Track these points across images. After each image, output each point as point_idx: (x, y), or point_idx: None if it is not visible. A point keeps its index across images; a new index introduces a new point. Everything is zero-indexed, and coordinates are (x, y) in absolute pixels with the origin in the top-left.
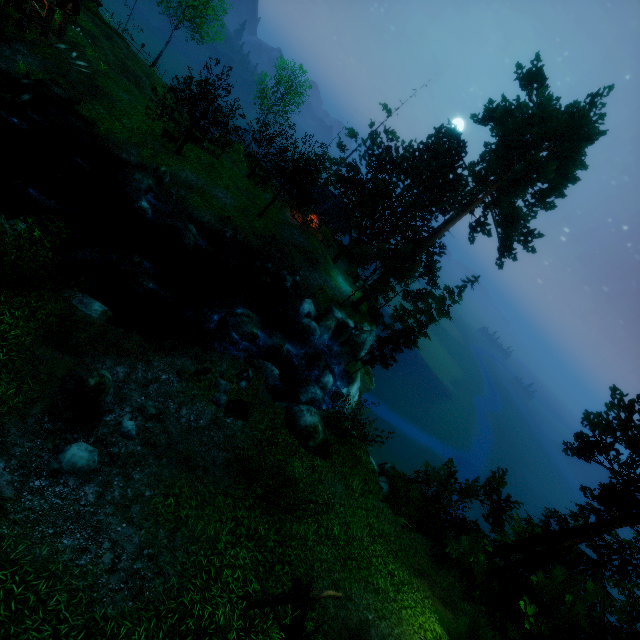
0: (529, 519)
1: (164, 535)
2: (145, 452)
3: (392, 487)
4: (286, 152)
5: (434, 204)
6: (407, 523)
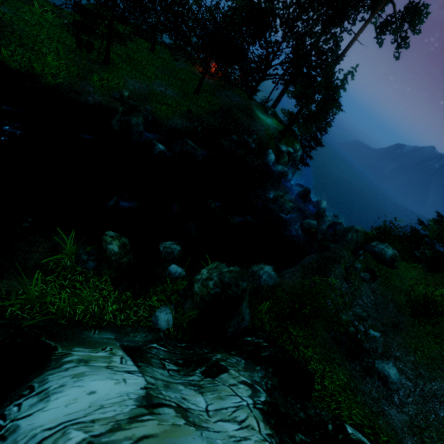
0: (438, 221)
1: (441, 372)
2: (383, 338)
3: (396, 249)
4: (177, 5)
5: (346, 17)
6: (420, 265)
